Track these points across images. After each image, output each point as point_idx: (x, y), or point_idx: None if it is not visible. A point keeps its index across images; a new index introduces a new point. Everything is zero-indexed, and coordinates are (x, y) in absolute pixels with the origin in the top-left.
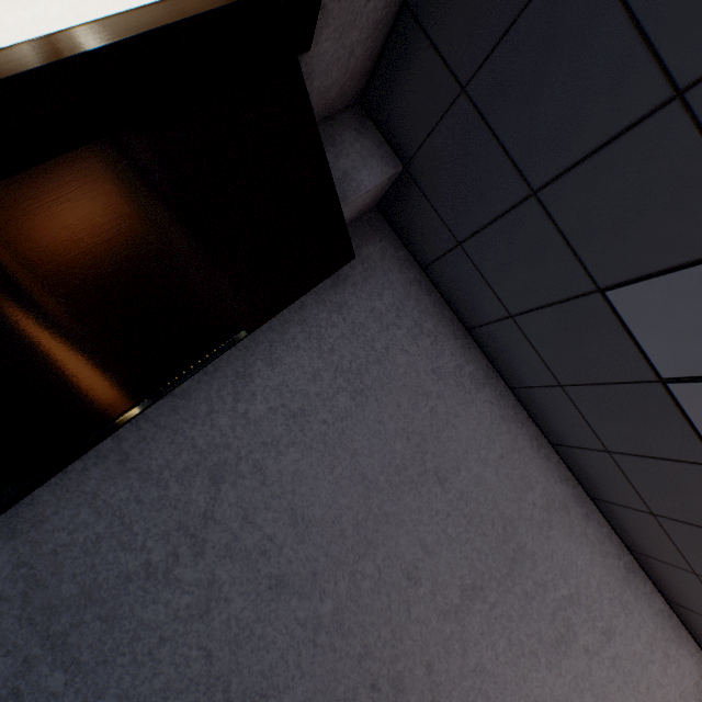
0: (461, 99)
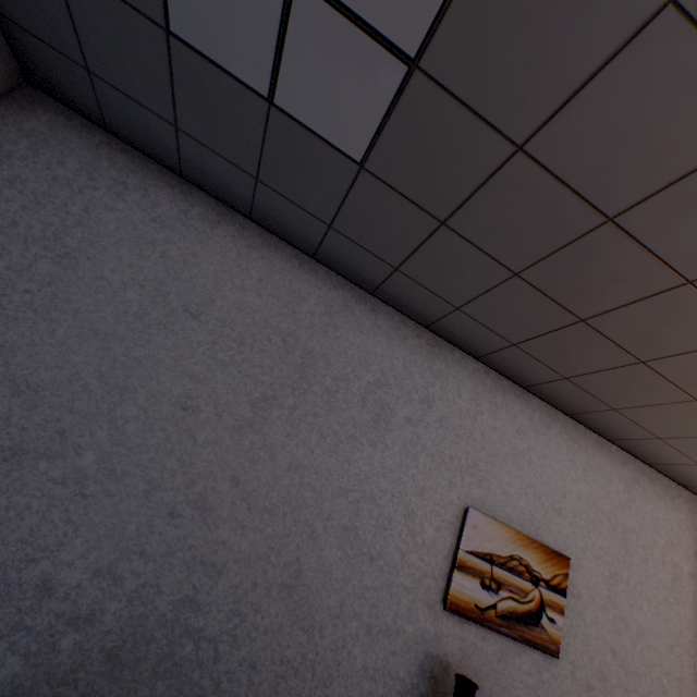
0: None
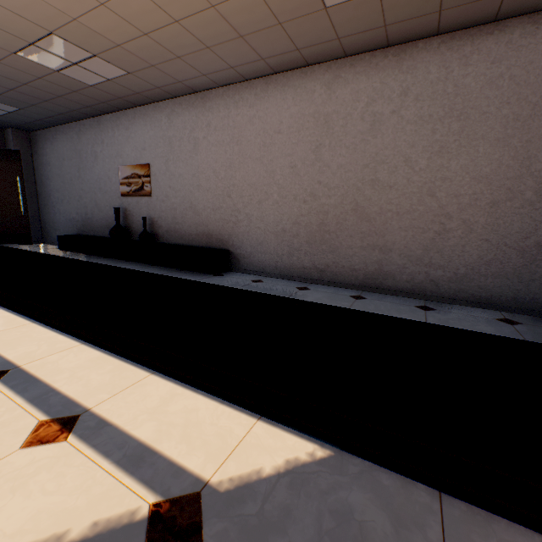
0: None
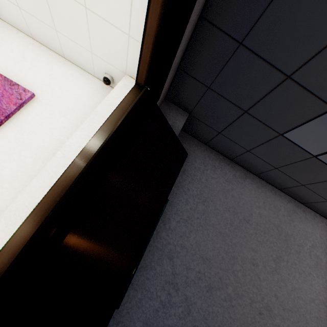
0: (208, 90)
